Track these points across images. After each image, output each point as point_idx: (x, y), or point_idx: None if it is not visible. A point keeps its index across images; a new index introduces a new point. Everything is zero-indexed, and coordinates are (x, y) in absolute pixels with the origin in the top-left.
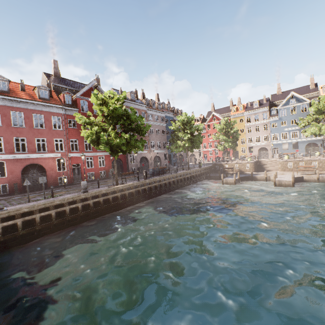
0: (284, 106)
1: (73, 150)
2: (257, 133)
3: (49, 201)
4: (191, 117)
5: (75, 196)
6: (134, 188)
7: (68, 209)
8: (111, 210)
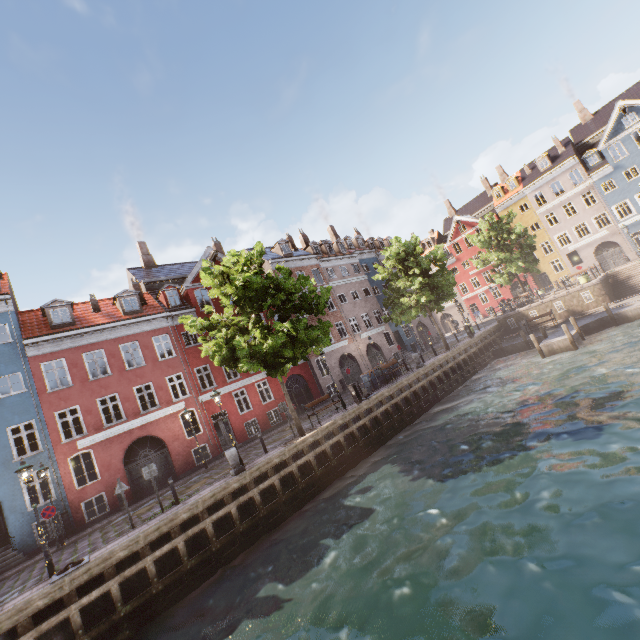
0: (613, 139)
1: (212, 384)
2: (573, 219)
3: (166, 518)
4: (411, 241)
5: (218, 490)
6: (340, 430)
7: (211, 526)
8: (306, 497)
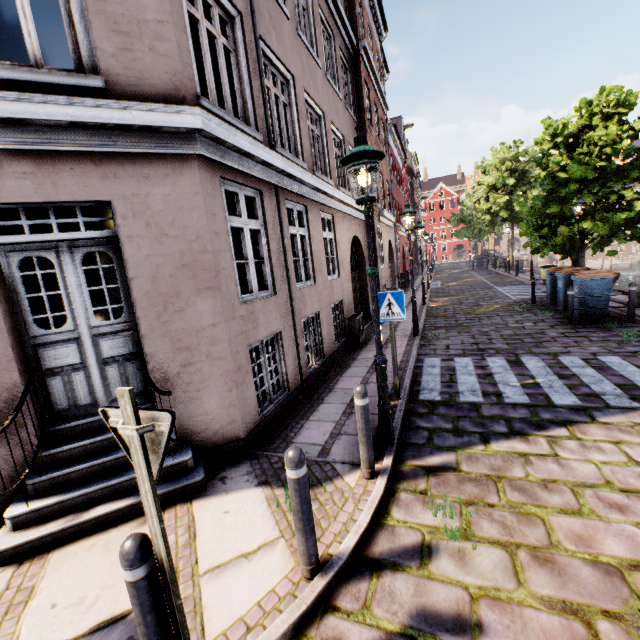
0: None
1: None
2: None
3: None
4: None
5: None
6: None
7: None
8: None
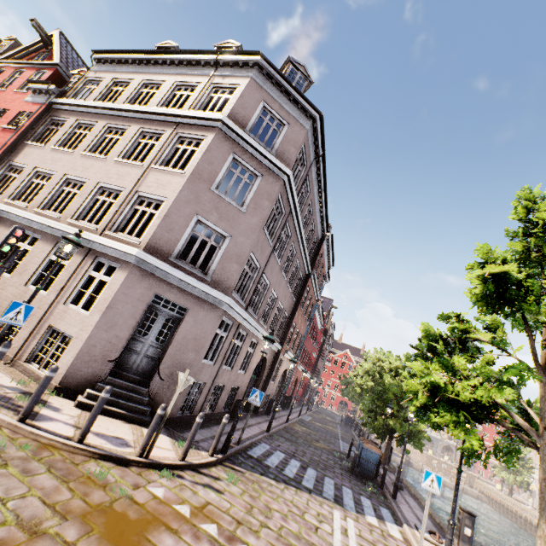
0: None
1: None
2: None
3: None
4: None
5: None
6: None
7: None
8: None
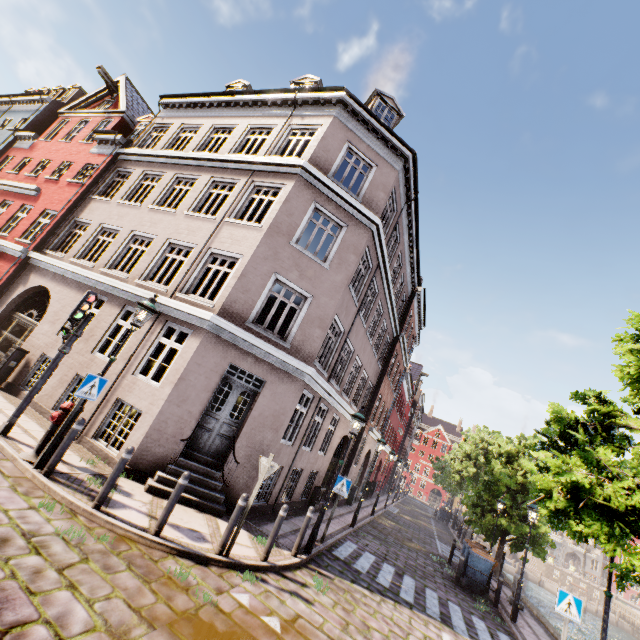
0: None
1: None
2: None
3: None
4: None
5: None
6: None
7: None
8: None
